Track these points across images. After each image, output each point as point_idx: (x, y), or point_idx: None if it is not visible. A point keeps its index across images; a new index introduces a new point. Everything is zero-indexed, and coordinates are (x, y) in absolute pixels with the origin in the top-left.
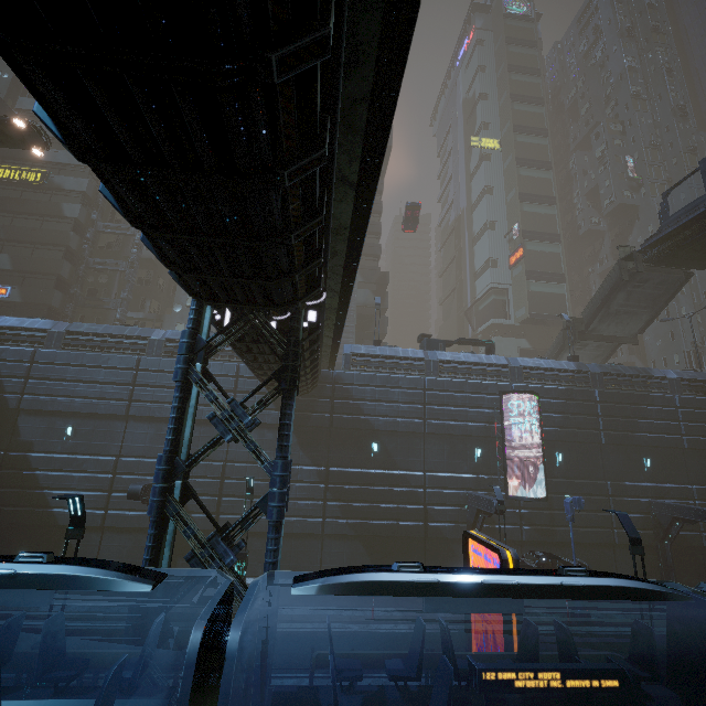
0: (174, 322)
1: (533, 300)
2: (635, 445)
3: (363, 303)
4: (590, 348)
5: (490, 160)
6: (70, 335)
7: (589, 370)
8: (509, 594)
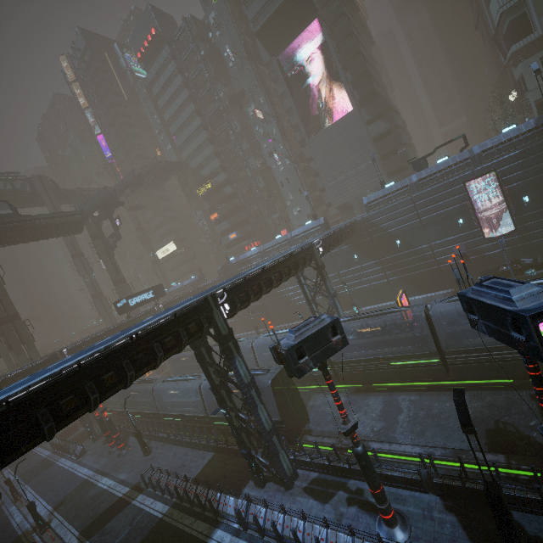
0: (291, 210)
1: None
2: None
3: (378, 133)
4: None
5: None
6: (265, 251)
7: None
8: (367, 317)
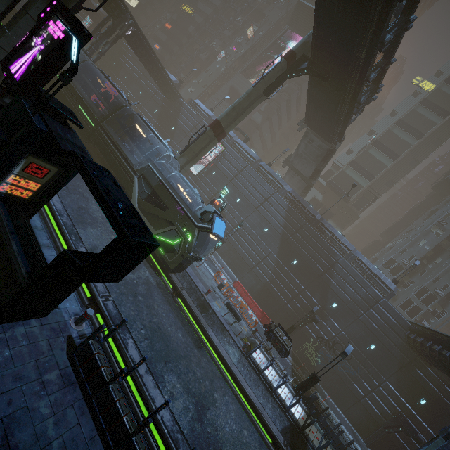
0: (190, 85)
1: (341, 176)
2: (240, 191)
3: (254, 119)
4: (297, 179)
5: (416, 96)
6: None
7: (259, 161)
8: None
